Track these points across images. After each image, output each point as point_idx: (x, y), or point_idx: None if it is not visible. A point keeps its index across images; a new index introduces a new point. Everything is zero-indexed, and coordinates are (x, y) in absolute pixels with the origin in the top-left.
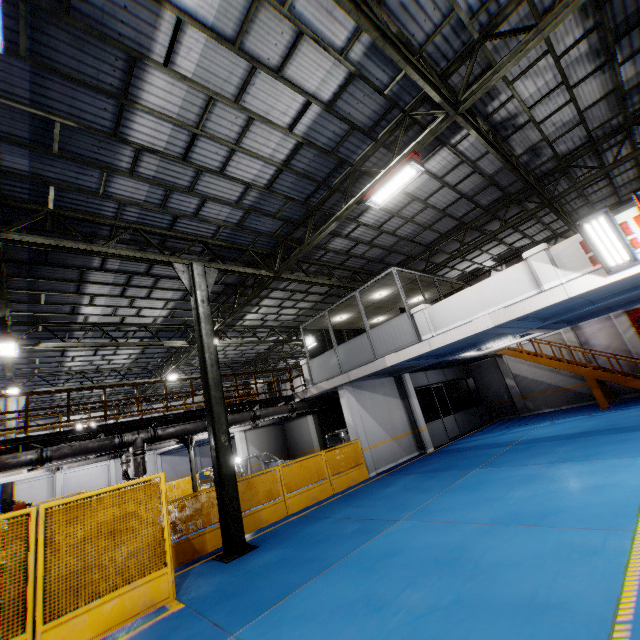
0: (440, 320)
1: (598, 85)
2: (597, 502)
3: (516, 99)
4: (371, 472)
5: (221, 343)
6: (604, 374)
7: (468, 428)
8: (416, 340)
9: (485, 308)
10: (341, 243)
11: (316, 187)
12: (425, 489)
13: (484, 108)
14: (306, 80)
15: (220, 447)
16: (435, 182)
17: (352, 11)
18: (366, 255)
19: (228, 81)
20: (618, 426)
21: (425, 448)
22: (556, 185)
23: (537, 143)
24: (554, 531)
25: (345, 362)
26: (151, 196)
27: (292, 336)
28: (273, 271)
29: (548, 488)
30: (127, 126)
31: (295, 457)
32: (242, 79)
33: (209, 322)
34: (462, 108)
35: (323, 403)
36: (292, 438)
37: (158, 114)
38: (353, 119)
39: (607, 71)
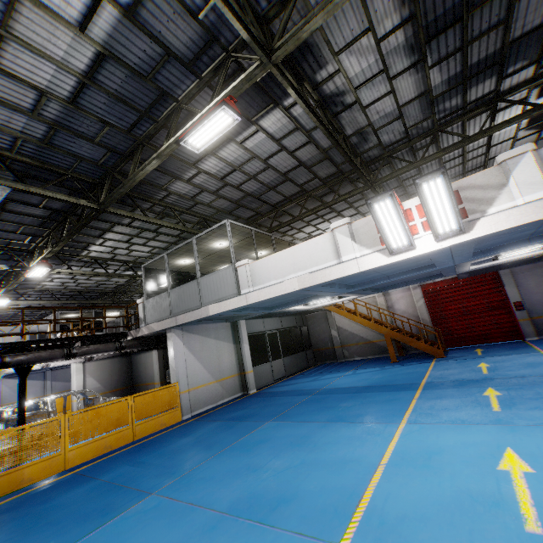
0: (258, 277)
1: (413, 84)
2: (332, 486)
3: (342, 74)
4: (185, 415)
5: (57, 272)
6: (398, 334)
7: (294, 370)
8: (236, 293)
9: (295, 271)
10: (184, 187)
11: (138, 117)
12: (211, 444)
13: (313, 75)
14: None
15: None
16: (273, 143)
17: None
18: (214, 204)
19: None
20: (394, 383)
21: (248, 390)
22: (379, 171)
23: (364, 127)
24: (271, 534)
25: (175, 306)
26: None
27: (151, 272)
28: (98, 203)
29: (306, 458)
30: None
31: (138, 389)
32: None
33: None
34: (275, 57)
35: (159, 342)
36: (137, 370)
37: None
38: (167, 42)
39: (421, 71)
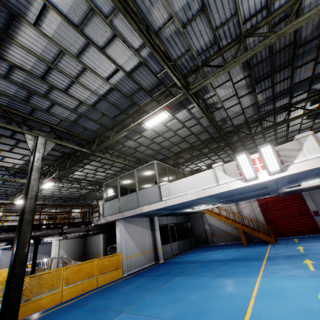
0: (172, 191)
1: (249, 100)
2: (228, 306)
3: (216, 96)
4: (124, 273)
5: (56, 185)
6: (246, 228)
7: (184, 249)
8: (159, 200)
9: (193, 188)
10: (132, 143)
11: (120, 112)
12: (147, 288)
13: (203, 96)
14: (117, 58)
15: (19, 253)
16: (180, 124)
17: (137, 29)
18: (145, 152)
19: (73, 45)
20: (248, 257)
21: (159, 260)
22: (232, 138)
23: (225, 117)
24: None
25: (122, 206)
26: (19, 93)
27: (102, 187)
28: (91, 150)
29: (208, 294)
30: (6, 50)
31: (88, 258)
32: (81, 47)
33: (38, 172)
34: (190, 92)
35: (108, 228)
36: (89, 246)
37: (27, 49)
38: (141, 84)
39: (253, 95)
